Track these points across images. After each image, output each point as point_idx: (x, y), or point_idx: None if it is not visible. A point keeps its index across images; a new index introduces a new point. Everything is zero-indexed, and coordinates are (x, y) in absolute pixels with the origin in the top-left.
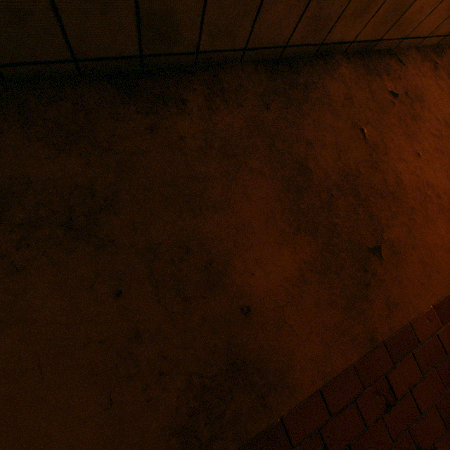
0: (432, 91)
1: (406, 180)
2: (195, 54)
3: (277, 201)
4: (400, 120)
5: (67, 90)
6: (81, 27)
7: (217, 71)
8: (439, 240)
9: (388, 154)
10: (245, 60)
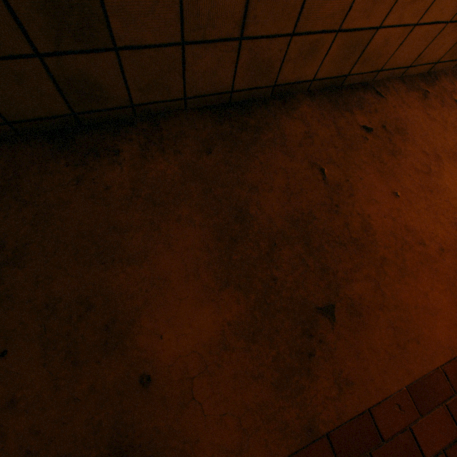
0: (419, 121)
1: (377, 224)
2: (131, 107)
3: (204, 251)
4: (373, 156)
5: (4, 148)
6: (3, 96)
7: (159, 120)
8: (420, 299)
9: (354, 195)
10: (190, 108)
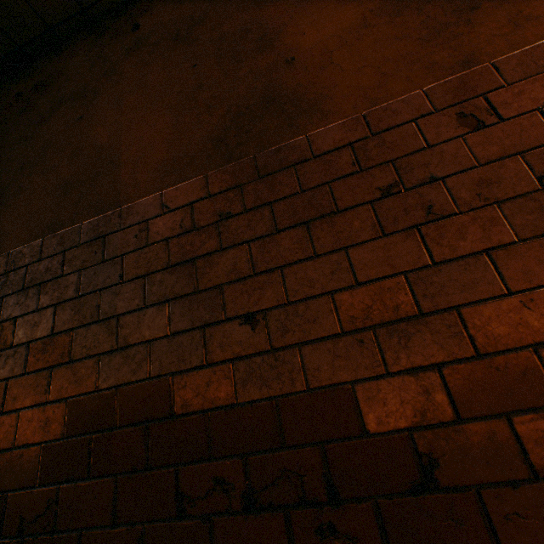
0: None
1: None
2: None
3: None
4: None
5: None
6: None
7: None
8: None
9: None
10: None
